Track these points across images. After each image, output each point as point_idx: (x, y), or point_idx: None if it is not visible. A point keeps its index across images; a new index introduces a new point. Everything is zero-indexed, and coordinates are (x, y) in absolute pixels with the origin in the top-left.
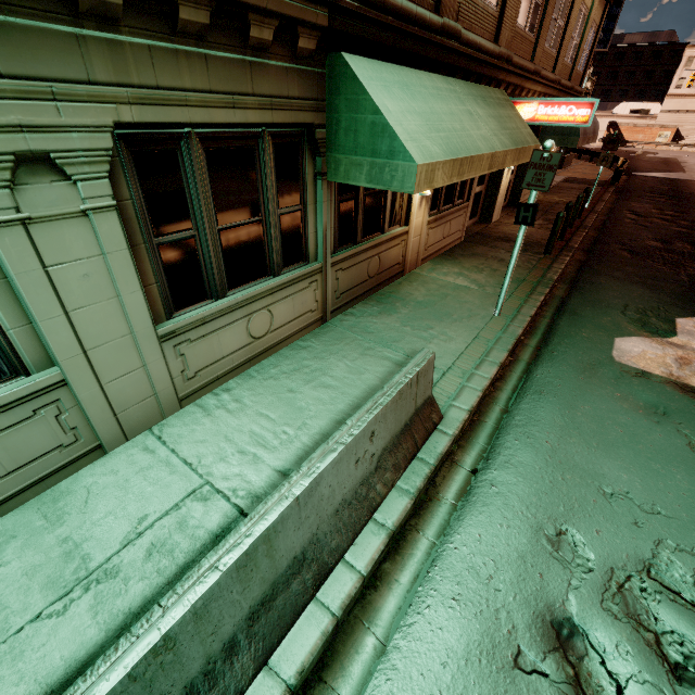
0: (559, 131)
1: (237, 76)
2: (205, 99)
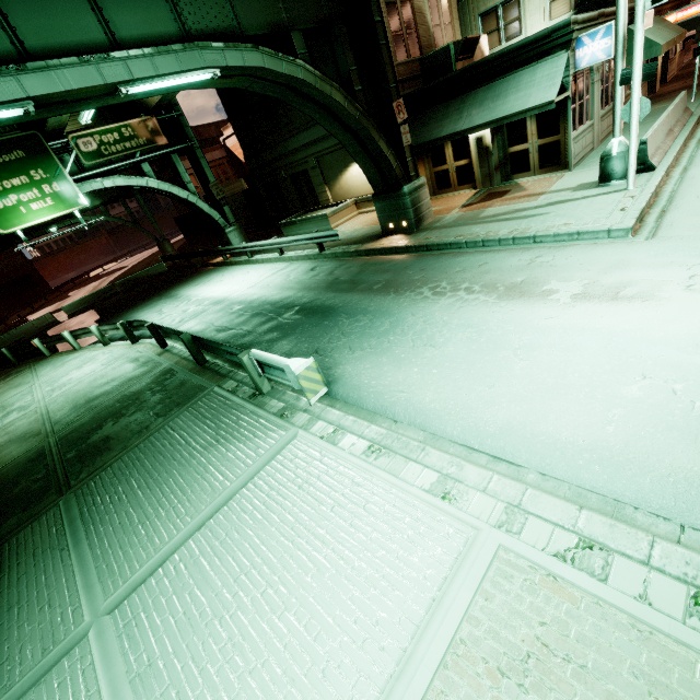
0: (686, 23)
1: None
2: None
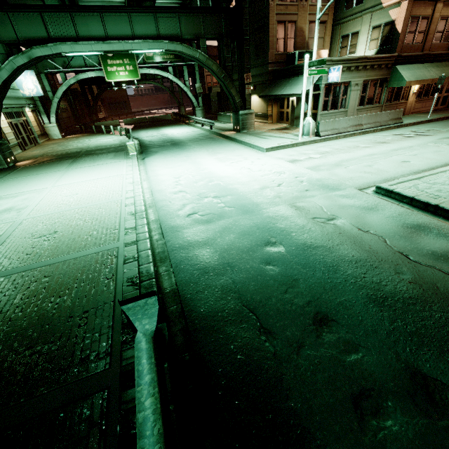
0: None
1: (378, 72)
2: (373, 76)
